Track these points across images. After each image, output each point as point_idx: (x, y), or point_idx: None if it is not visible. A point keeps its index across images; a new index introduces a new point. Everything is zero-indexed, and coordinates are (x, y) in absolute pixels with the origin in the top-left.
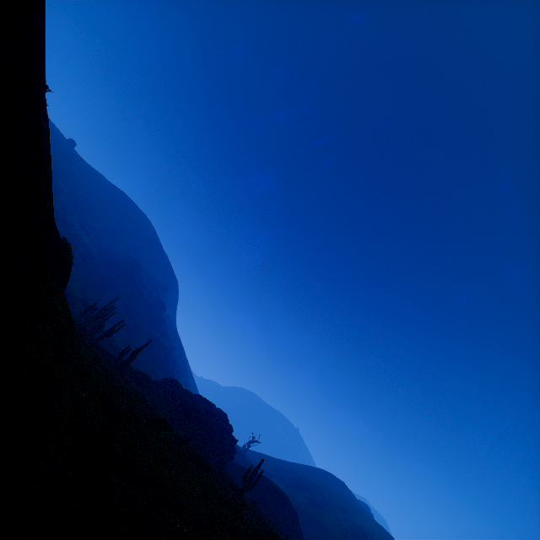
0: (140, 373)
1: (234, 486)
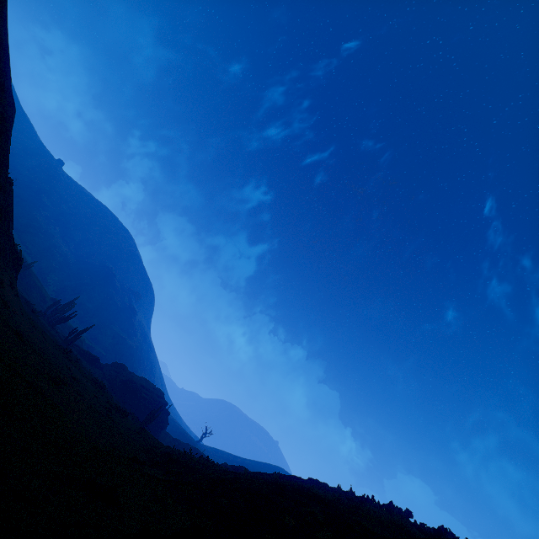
0: (90, 353)
1: (133, 415)
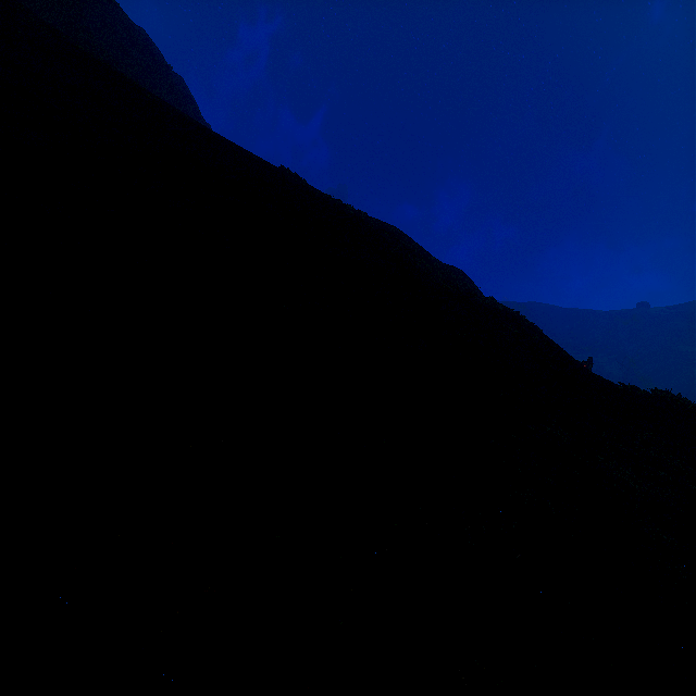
0: None
1: None
